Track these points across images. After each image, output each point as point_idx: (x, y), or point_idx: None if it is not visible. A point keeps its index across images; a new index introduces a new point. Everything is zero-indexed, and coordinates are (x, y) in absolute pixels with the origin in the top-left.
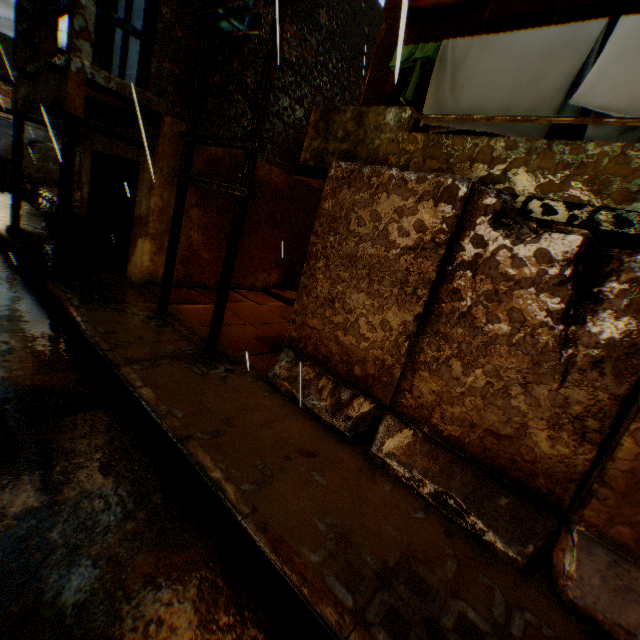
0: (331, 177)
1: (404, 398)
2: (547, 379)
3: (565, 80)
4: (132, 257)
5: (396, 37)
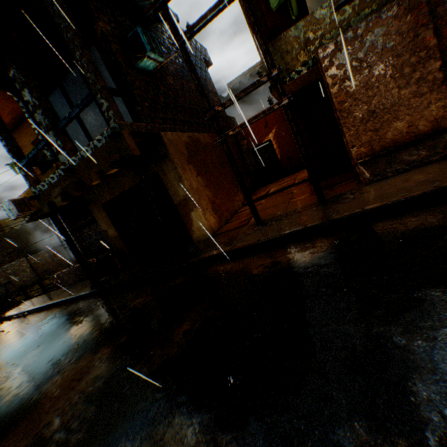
0: (323, 58)
1: None
2: None
3: None
4: (192, 228)
5: (254, 1)
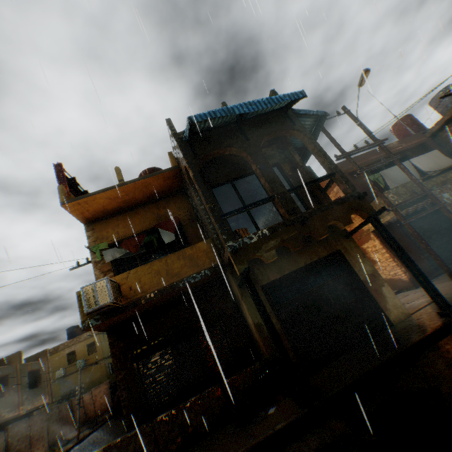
0: (435, 194)
1: None
2: None
3: (414, 169)
4: (386, 306)
5: (351, 178)
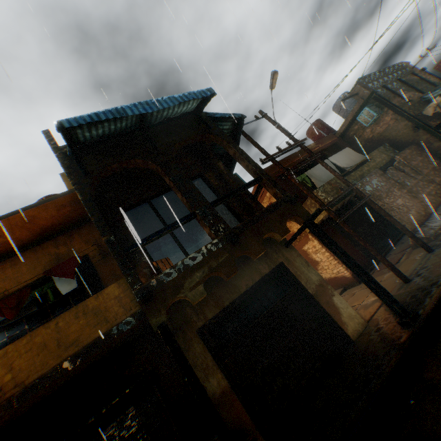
0: (359, 187)
1: (428, 207)
2: (419, 182)
3: (334, 167)
4: (342, 319)
5: (280, 182)
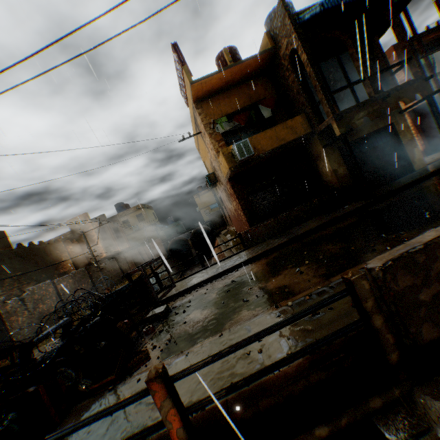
0: None
1: None
2: None
3: None
4: (413, 160)
5: None
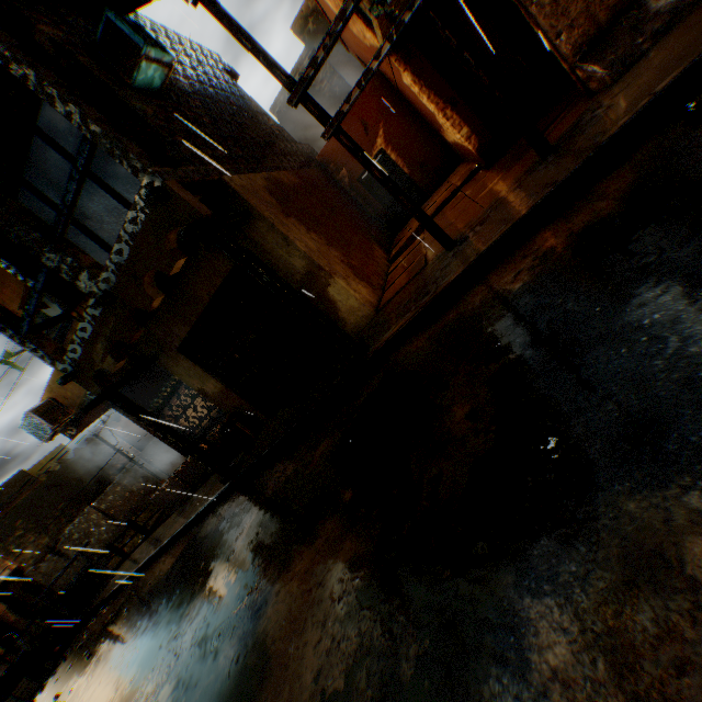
0: None
1: None
2: None
3: None
4: (339, 316)
5: None
